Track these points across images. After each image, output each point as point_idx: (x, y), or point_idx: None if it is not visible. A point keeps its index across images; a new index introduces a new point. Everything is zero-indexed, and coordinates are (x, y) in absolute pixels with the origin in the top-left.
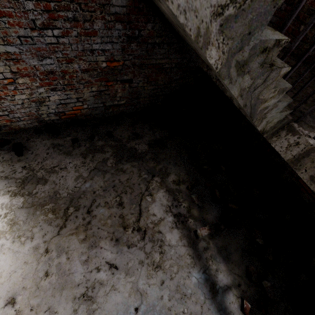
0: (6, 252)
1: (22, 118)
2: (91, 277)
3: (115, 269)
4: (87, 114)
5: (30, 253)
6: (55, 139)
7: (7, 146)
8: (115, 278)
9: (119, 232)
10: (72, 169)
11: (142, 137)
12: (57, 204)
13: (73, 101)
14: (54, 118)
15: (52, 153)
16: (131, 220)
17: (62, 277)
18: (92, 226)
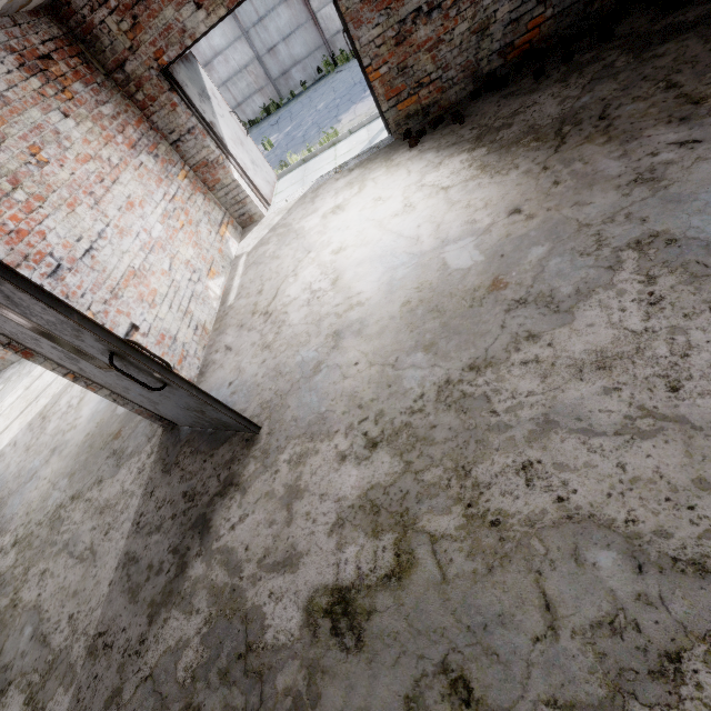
0: (487, 186)
1: (455, 79)
2: (641, 164)
3: (696, 144)
4: (550, 36)
5: (520, 177)
6: (503, 91)
7: (440, 126)
8: (700, 151)
9: (684, 110)
10: (547, 100)
11: (689, 2)
12: (539, 133)
13: (529, 8)
14: (496, 66)
15: (505, 103)
16: (708, 91)
17: (584, 179)
18: (616, 127)
